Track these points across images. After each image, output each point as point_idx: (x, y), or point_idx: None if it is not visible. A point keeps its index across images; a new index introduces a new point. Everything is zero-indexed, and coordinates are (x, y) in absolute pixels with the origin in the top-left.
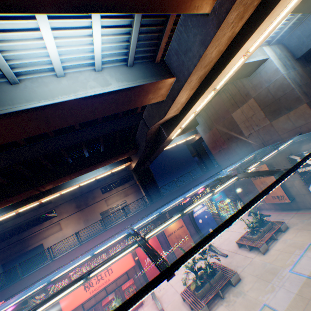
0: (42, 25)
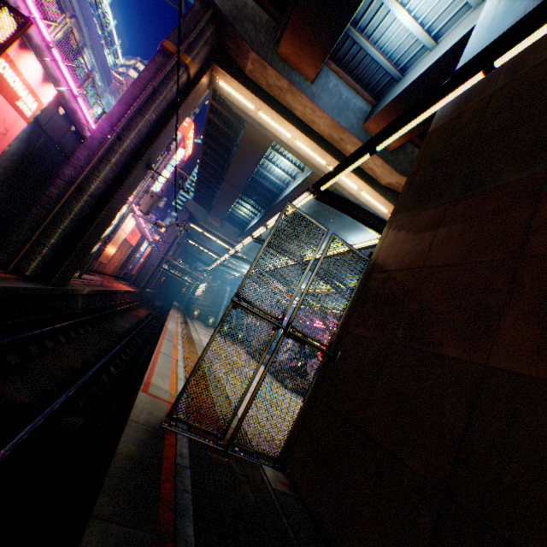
0: (273, 167)
